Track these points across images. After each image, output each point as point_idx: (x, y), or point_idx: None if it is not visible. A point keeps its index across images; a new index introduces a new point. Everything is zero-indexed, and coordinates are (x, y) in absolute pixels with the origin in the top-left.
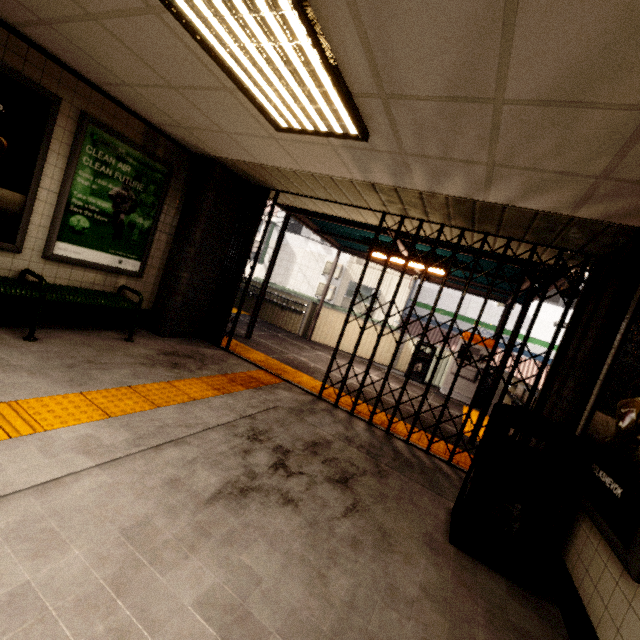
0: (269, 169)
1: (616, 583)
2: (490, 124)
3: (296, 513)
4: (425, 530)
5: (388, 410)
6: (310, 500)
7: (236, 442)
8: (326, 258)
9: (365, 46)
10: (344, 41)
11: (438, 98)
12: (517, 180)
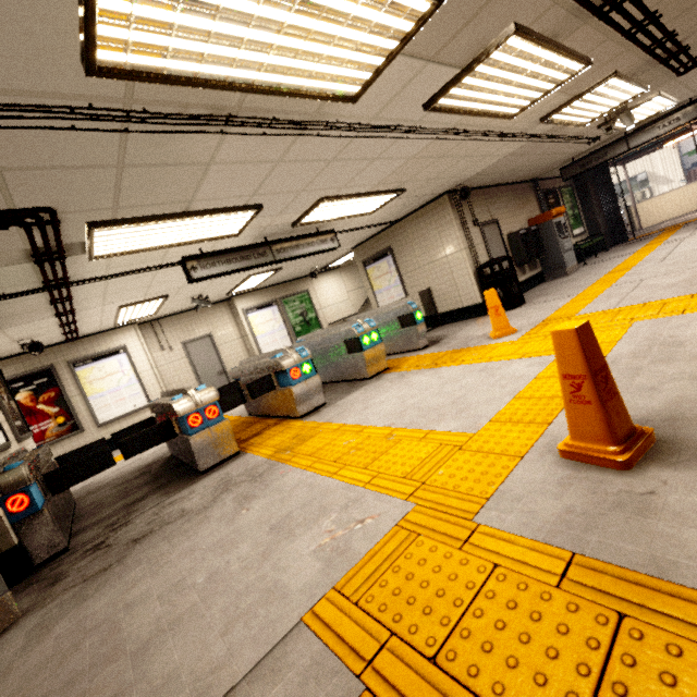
0: None
1: None
2: None
3: None
4: None
5: None
6: None
7: None
8: None
9: None
10: None
11: None
12: None
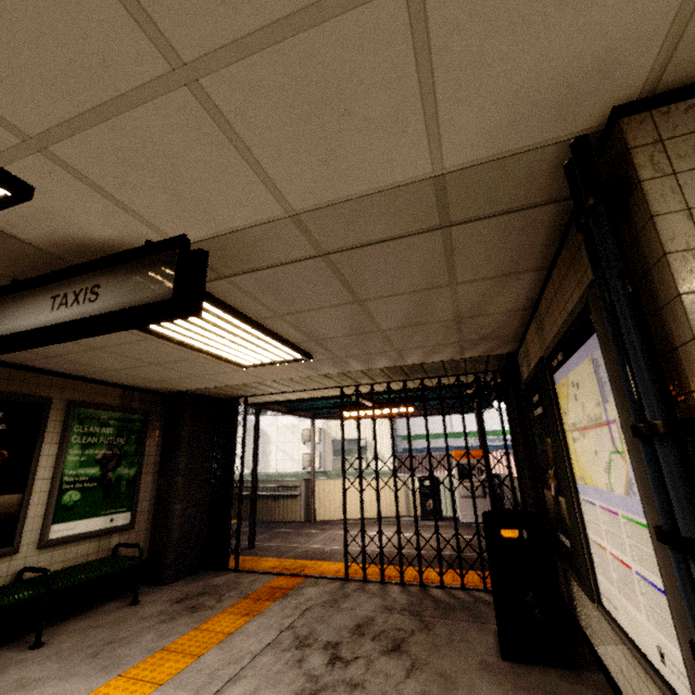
0: (236, 386)
1: (593, 613)
2: (383, 338)
3: (365, 693)
4: (479, 659)
5: (416, 563)
6: (373, 677)
7: (287, 656)
8: (301, 426)
9: (295, 328)
10: (282, 329)
11: (347, 335)
12: (417, 352)
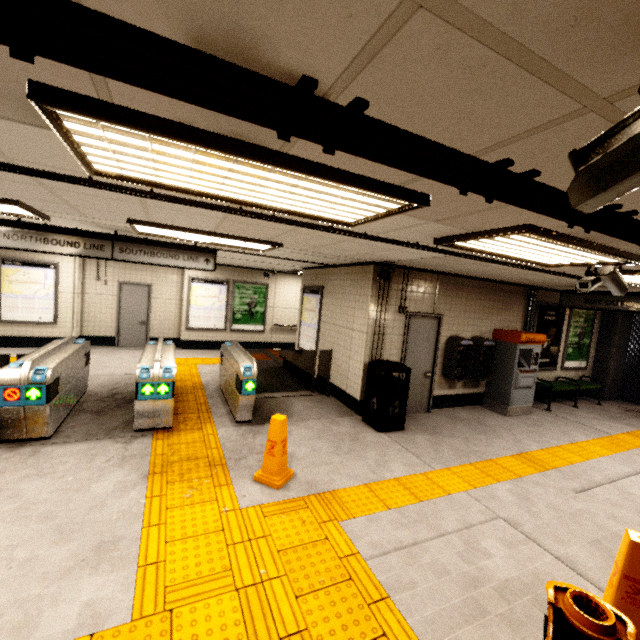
0: None
1: None
2: None
3: None
4: None
5: None
6: None
7: None
8: None
9: None
10: None
11: None
12: None
